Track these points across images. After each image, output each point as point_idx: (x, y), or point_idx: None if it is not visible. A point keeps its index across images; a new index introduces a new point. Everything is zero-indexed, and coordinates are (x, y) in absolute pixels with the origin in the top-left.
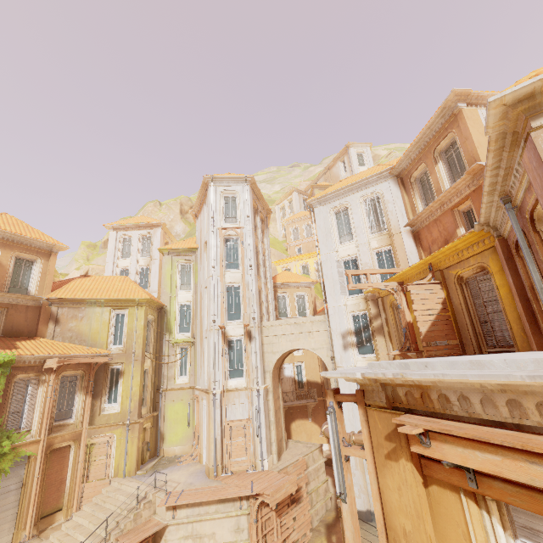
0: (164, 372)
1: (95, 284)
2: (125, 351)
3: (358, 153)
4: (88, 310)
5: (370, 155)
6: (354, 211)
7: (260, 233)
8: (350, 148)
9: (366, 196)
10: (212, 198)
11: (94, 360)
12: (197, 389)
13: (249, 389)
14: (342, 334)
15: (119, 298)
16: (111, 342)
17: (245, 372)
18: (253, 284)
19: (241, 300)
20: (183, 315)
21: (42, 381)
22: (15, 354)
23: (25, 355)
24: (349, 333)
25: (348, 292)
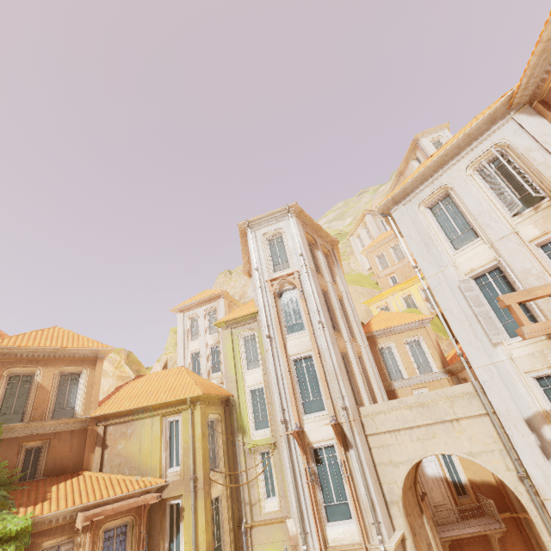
0: (244, 496)
1: (146, 385)
2: (183, 476)
3: (433, 141)
4: (137, 424)
5: (451, 137)
6: (462, 192)
7: (327, 272)
8: (420, 139)
9: (476, 161)
10: (252, 247)
11: (137, 503)
12: (288, 529)
13: (366, 549)
14: (526, 421)
15: (167, 401)
16: (166, 464)
17: (352, 511)
18: (329, 350)
19: (318, 378)
20: (256, 403)
21: (77, 545)
22: (33, 515)
23: (47, 514)
24: (544, 417)
25: (505, 331)
